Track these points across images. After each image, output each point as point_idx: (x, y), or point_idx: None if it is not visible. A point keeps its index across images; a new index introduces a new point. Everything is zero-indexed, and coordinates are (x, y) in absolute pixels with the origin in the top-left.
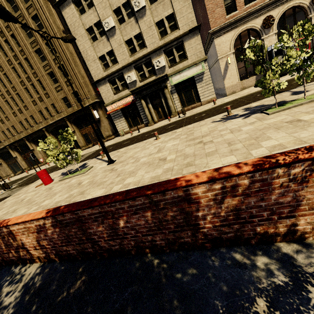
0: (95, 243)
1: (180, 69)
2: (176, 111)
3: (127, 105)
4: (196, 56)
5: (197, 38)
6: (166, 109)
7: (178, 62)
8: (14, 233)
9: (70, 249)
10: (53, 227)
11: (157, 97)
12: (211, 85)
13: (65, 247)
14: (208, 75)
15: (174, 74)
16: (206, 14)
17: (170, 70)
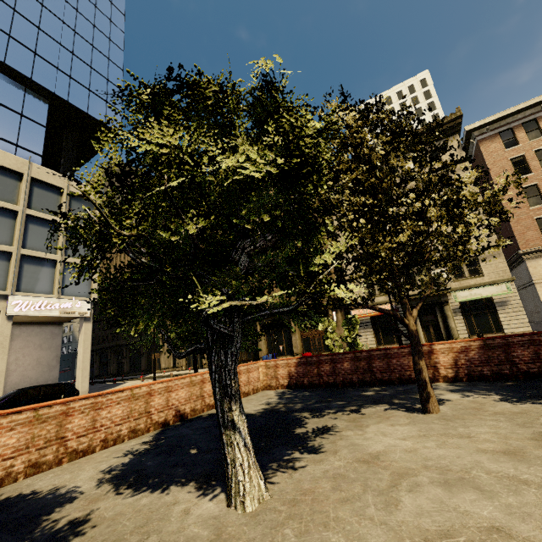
0: (514, 365)
1: (470, 285)
2: (459, 338)
3: (381, 314)
4: (496, 275)
5: (499, 256)
6: (442, 330)
7: (467, 277)
8: (434, 351)
9: (485, 370)
10: (477, 349)
11: (429, 312)
12: (523, 313)
13: (481, 367)
14: (517, 300)
15: (460, 289)
16: (511, 234)
17: (454, 284)
